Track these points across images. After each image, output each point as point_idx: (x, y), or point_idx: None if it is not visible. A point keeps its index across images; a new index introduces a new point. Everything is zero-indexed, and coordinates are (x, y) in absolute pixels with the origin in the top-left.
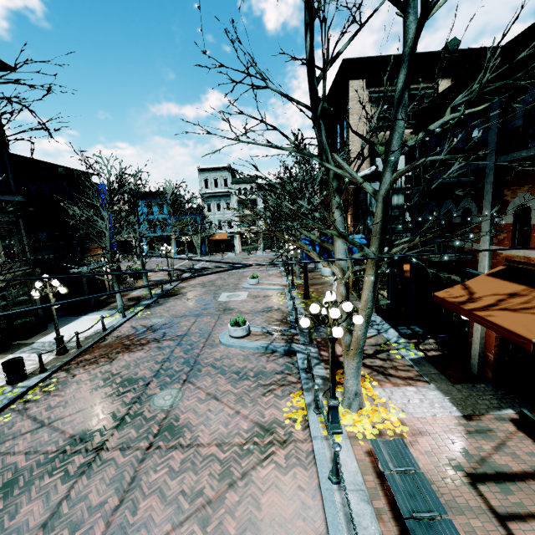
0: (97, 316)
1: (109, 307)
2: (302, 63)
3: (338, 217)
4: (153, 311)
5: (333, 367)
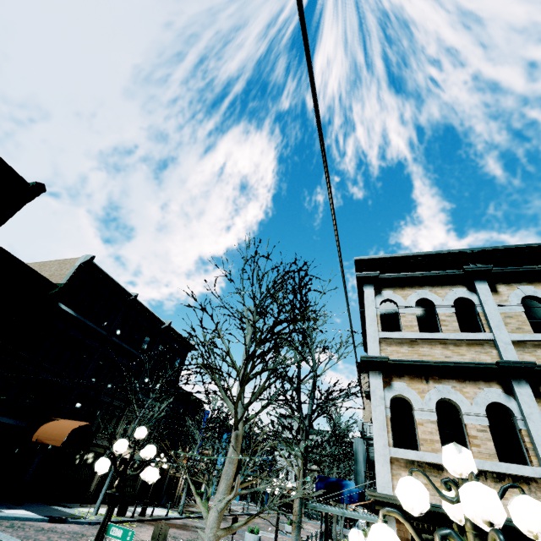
0: (163, 509)
1: (172, 508)
2: (279, 380)
3: (301, 442)
4: (200, 520)
5: (277, 523)
